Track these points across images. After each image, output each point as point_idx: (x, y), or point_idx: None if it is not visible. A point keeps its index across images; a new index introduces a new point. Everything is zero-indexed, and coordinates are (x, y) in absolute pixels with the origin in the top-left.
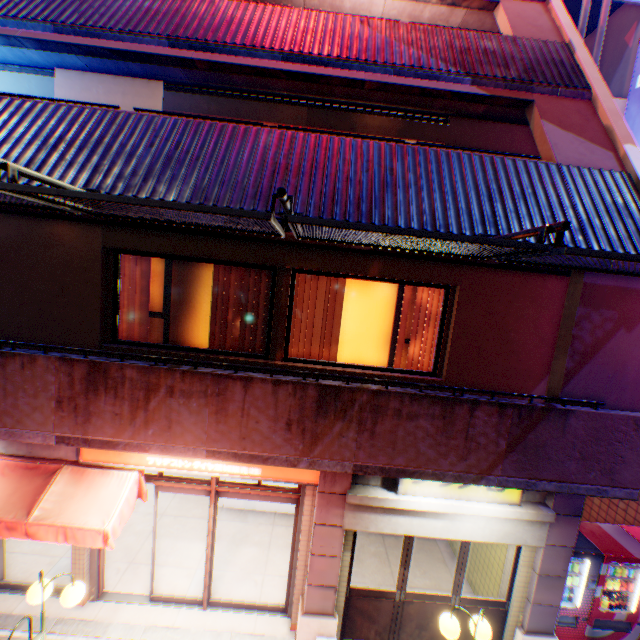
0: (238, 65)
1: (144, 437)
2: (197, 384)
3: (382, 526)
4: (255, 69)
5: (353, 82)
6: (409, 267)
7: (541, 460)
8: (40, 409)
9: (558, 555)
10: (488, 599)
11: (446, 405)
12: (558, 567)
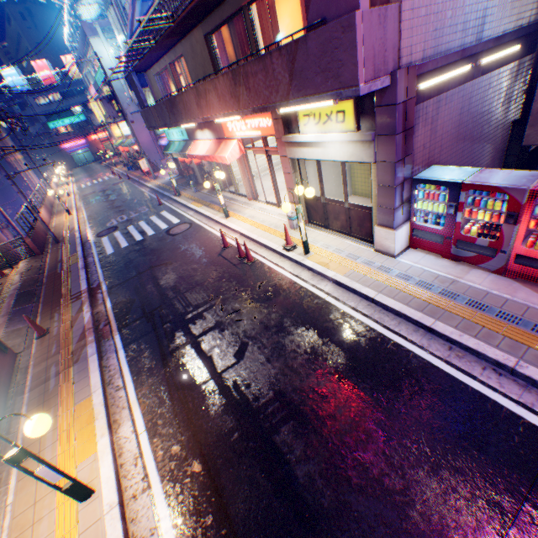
0: None
1: (212, 114)
2: (211, 86)
3: (299, 156)
4: None
5: None
6: None
7: (304, 82)
8: (196, 110)
9: (386, 170)
10: (362, 206)
11: (263, 62)
12: (388, 180)
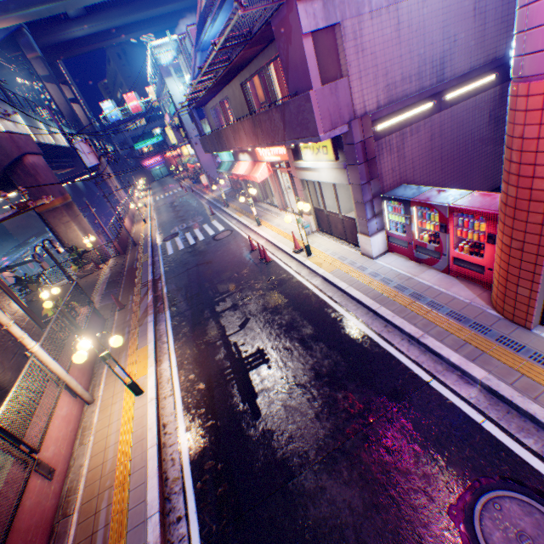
0: None
1: (243, 146)
2: (241, 126)
3: (305, 177)
4: None
5: None
6: None
7: (292, 130)
8: (234, 142)
9: (357, 191)
10: (350, 217)
11: (268, 114)
12: (359, 198)
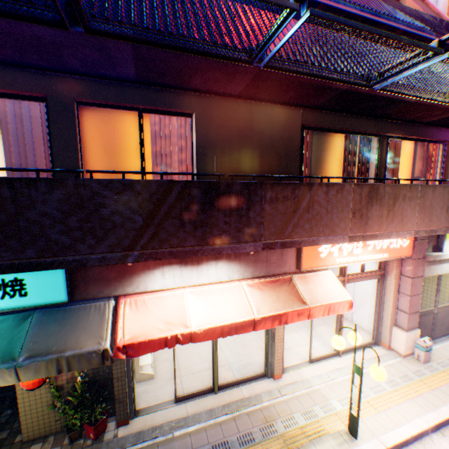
0: (343, 11)
1: (390, 229)
2: (413, 192)
3: (437, 271)
4: (350, 15)
5: (392, 29)
6: (436, 132)
7: None
8: (343, 220)
9: None
10: None
11: None
12: None
